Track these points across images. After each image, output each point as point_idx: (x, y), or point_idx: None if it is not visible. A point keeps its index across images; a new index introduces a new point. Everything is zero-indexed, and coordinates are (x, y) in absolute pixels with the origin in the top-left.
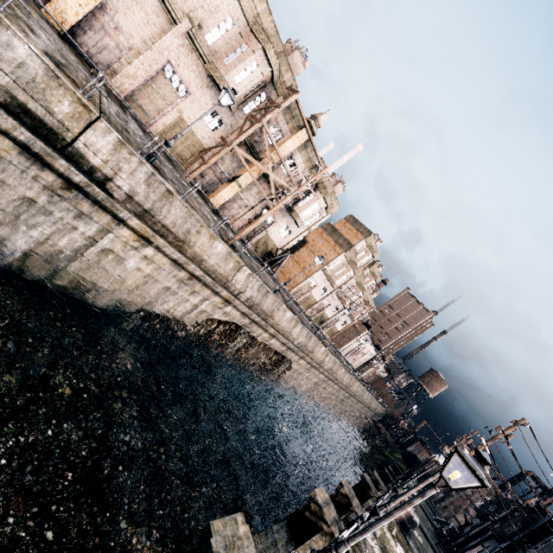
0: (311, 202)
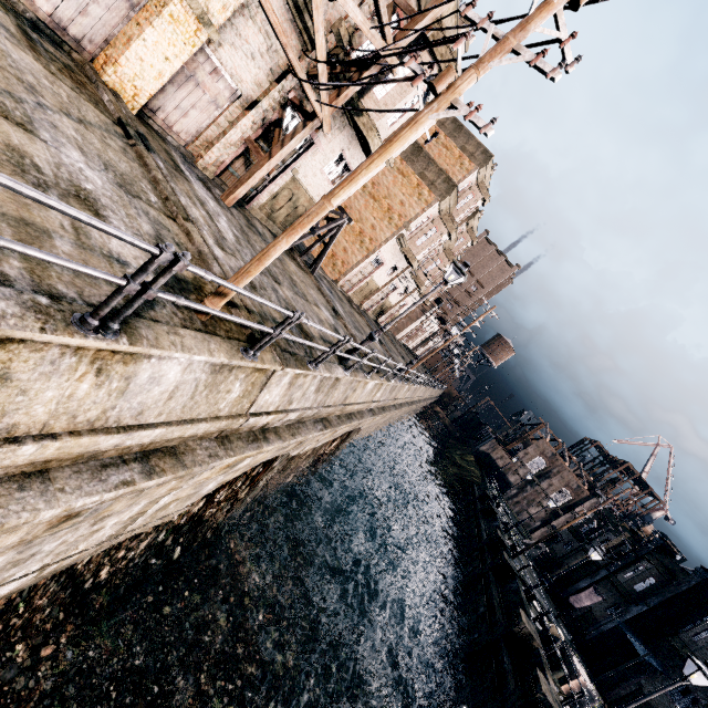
0: (407, 86)
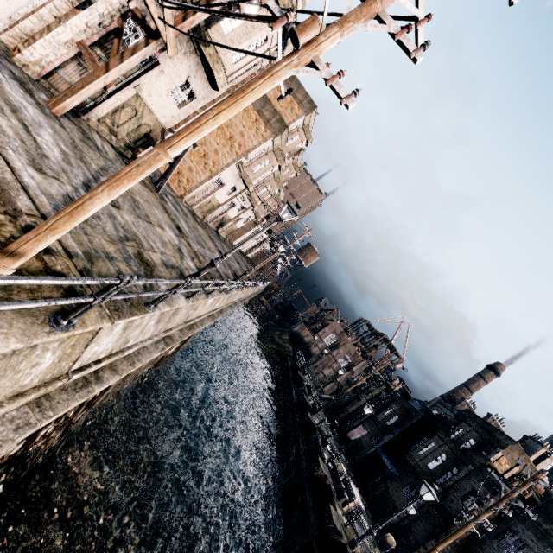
0: (252, 27)
